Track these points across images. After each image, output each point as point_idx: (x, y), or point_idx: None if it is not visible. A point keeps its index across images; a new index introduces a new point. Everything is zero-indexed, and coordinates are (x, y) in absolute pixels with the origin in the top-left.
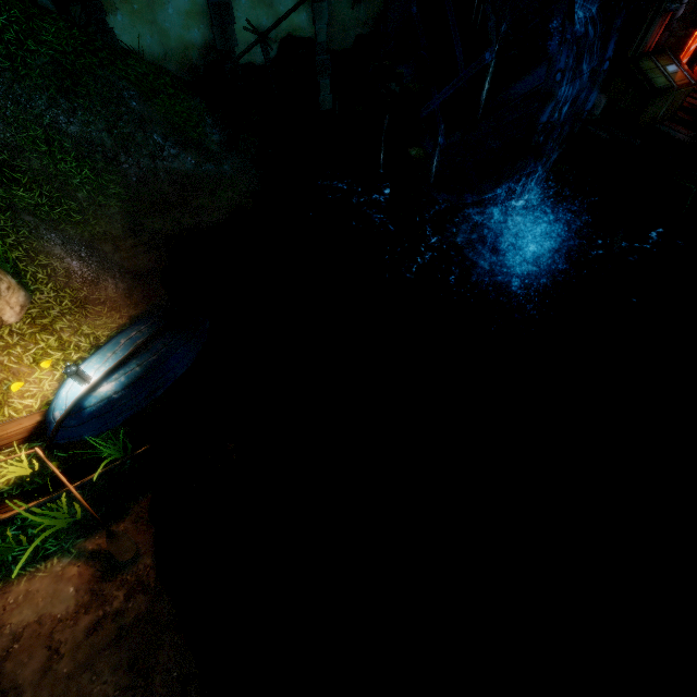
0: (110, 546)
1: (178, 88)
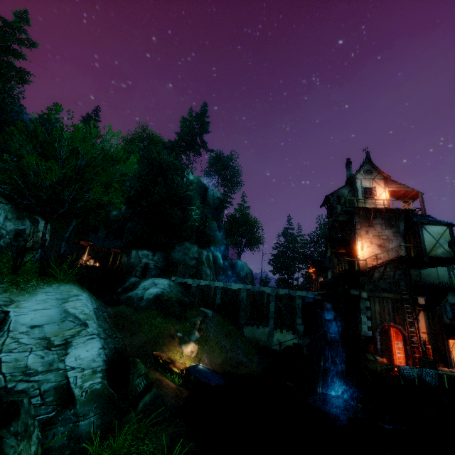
0: (182, 387)
1: (252, 346)
